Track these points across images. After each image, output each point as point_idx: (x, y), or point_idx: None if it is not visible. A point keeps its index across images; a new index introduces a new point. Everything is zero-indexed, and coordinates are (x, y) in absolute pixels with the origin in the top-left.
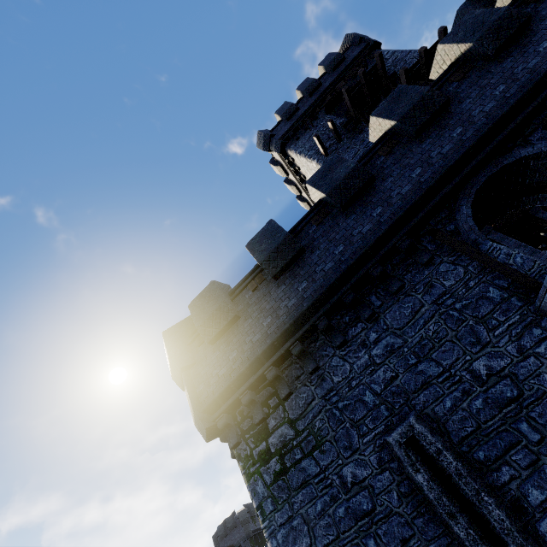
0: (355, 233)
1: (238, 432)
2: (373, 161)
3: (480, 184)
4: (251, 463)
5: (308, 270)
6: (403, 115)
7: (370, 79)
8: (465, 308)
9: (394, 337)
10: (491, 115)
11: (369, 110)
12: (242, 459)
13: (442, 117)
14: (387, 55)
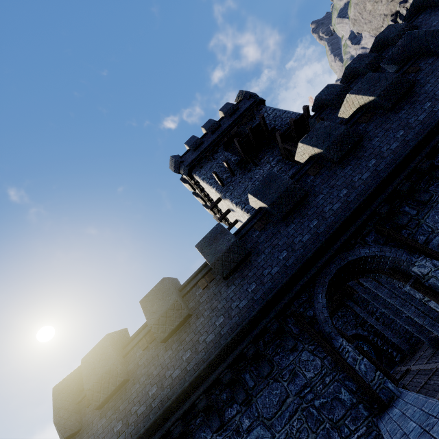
0: (233, 306)
1: None
2: (251, 233)
3: (332, 275)
4: None
5: (193, 338)
6: (273, 201)
7: (256, 132)
8: (322, 408)
9: (264, 428)
10: (338, 215)
11: (256, 154)
12: None
13: (302, 206)
14: (269, 111)
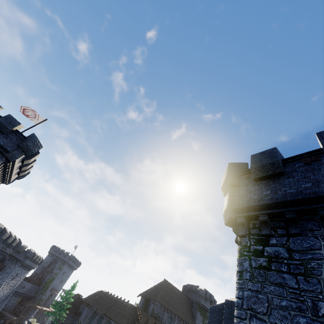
0: None
1: (247, 231)
2: None
3: None
4: (247, 250)
5: None
6: None
7: None
8: None
9: None
10: None
11: None
12: (241, 245)
13: None
14: None
